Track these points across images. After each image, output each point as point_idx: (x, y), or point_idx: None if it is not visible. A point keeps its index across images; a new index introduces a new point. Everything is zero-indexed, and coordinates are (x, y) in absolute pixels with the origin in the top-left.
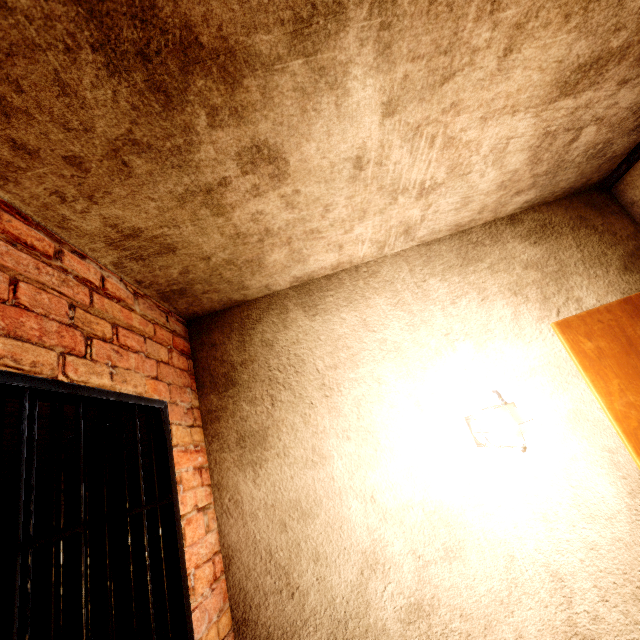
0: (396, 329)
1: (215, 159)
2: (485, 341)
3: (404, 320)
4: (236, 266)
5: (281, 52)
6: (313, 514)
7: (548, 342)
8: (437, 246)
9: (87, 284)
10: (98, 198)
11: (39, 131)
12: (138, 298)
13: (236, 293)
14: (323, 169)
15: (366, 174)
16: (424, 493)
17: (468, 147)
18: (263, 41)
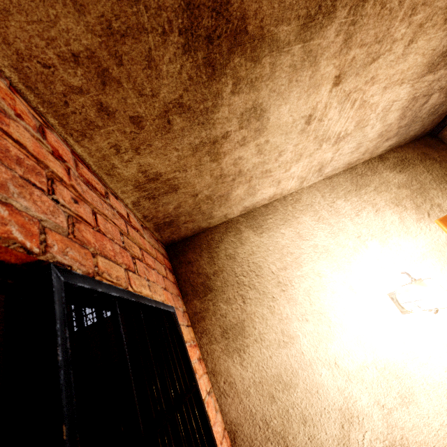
0: (322, 237)
1: (226, 118)
2: (386, 239)
3: (326, 230)
4: (211, 200)
5: (291, 39)
6: (293, 384)
7: (428, 235)
8: (336, 179)
9: (122, 217)
10: (141, 150)
11: (121, 96)
12: (144, 229)
13: (204, 222)
14: (287, 124)
15: (310, 128)
16: (373, 355)
17: (371, 108)
18: (283, 30)
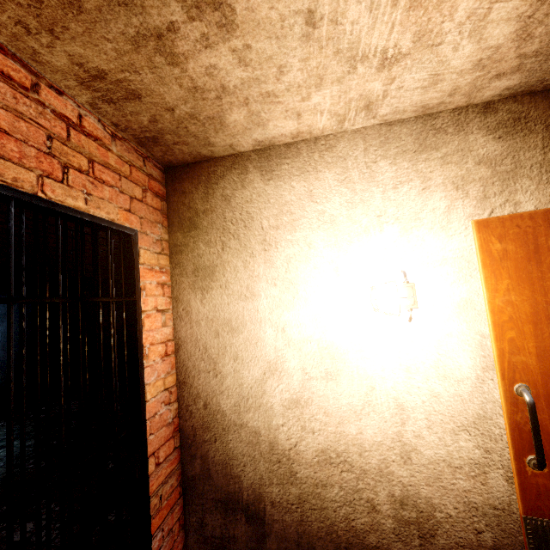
0: (336, 204)
1: None
2: (411, 228)
3: (345, 197)
4: (199, 121)
5: None
6: (239, 331)
7: (469, 238)
8: (398, 127)
9: (64, 119)
10: (58, 33)
11: None
12: (116, 140)
13: (204, 148)
14: (273, 22)
15: (320, 33)
16: (322, 334)
17: (440, 9)
18: None
